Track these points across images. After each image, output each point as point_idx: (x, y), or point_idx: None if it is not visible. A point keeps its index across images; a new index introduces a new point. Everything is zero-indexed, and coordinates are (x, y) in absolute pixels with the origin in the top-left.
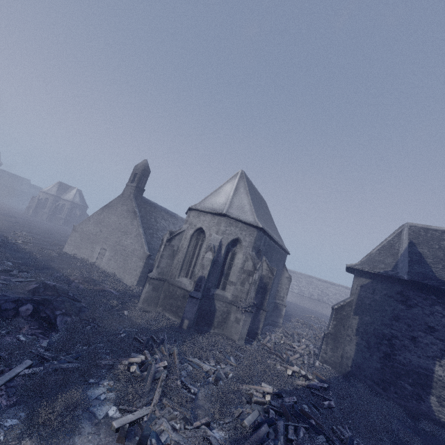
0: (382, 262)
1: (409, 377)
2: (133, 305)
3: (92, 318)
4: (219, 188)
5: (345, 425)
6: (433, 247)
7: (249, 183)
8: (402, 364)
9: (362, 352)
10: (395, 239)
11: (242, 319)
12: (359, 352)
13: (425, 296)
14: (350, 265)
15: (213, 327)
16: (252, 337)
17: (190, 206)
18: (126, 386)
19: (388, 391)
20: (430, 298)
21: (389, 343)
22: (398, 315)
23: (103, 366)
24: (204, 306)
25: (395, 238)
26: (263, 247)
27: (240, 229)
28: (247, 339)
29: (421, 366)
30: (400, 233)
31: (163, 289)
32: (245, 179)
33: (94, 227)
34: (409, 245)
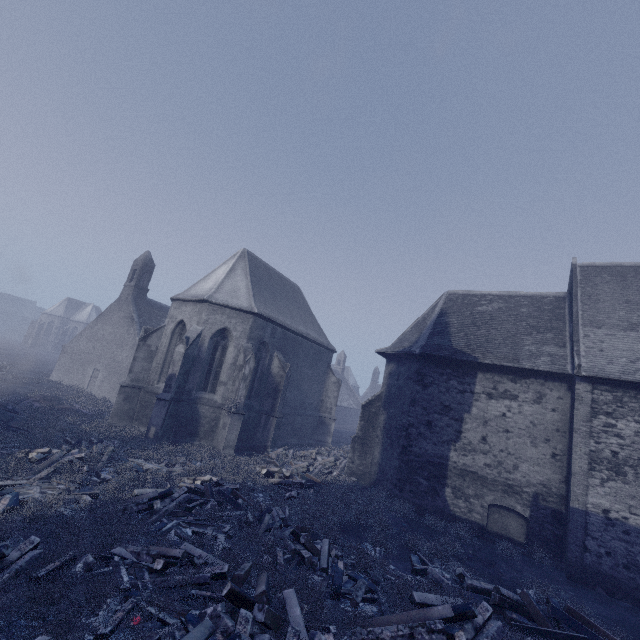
0: (408, 340)
1: (425, 470)
2: (101, 421)
3: (24, 426)
4: (211, 272)
5: (285, 506)
6: (464, 314)
7: (258, 264)
8: (418, 456)
9: (386, 453)
10: (429, 312)
11: (228, 423)
12: (384, 454)
13: (441, 371)
14: (378, 350)
15: (199, 438)
16: (260, 452)
17: (172, 297)
18: (7, 463)
19: (403, 491)
20: (446, 372)
21: (406, 433)
22: (415, 398)
23: (1, 455)
24: (183, 413)
25: (430, 311)
26: (271, 339)
27: (228, 316)
28: (253, 454)
29: (437, 455)
30: (436, 304)
31: (139, 399)
32: (246, 258)
33: (86, 344)
34: (438, 316)
